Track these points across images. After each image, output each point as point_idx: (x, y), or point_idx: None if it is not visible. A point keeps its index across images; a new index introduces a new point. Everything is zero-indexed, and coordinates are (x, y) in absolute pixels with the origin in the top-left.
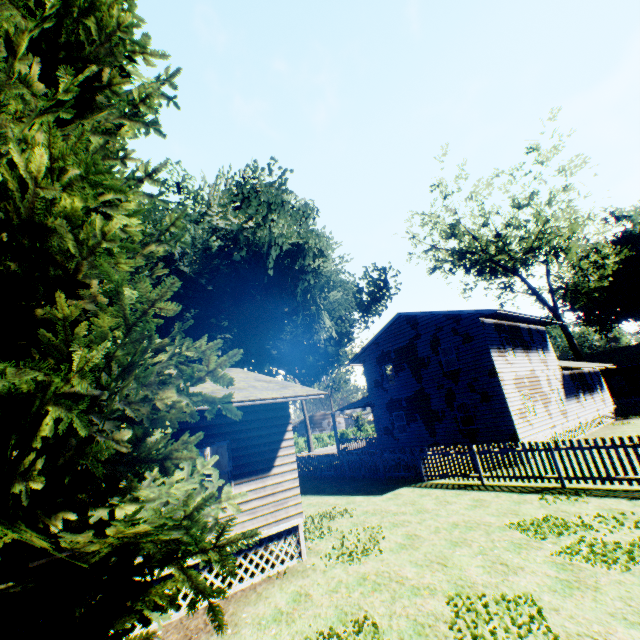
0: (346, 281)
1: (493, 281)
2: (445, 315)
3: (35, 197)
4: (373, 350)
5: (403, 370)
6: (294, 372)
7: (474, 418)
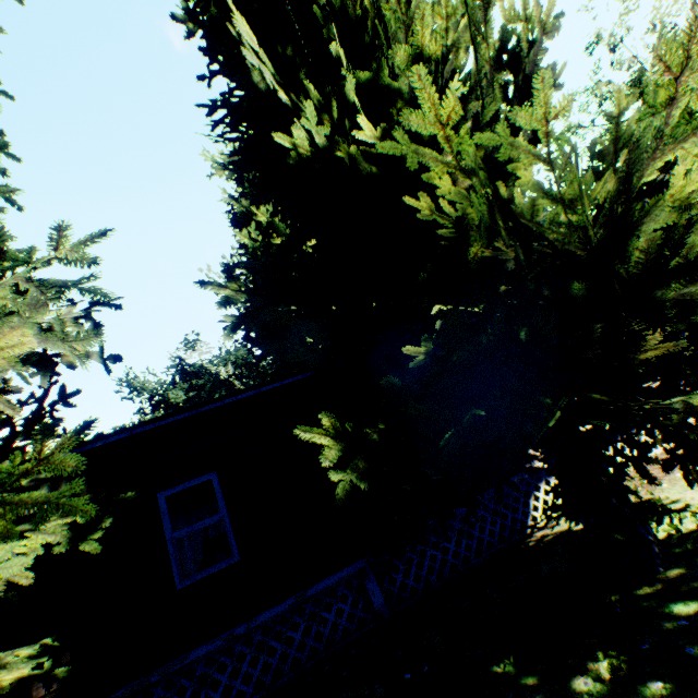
0: None
1: None
2: None
3: (538, 48)
4: None
5: None
6: None
7: None
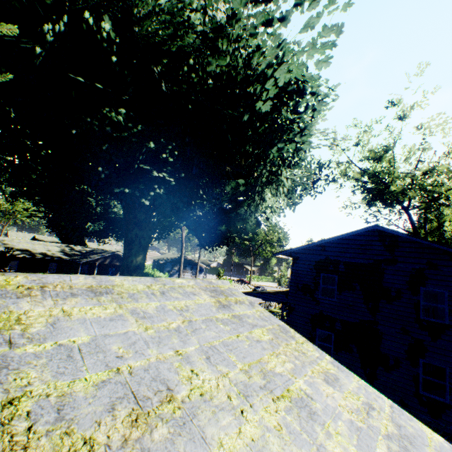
0: (309, 163)
1: (368, 207)
2: (450, 253)
3: None
4: (314, 251)
5: (352, 290)
6: (199, 234)
7: (448, 391)
